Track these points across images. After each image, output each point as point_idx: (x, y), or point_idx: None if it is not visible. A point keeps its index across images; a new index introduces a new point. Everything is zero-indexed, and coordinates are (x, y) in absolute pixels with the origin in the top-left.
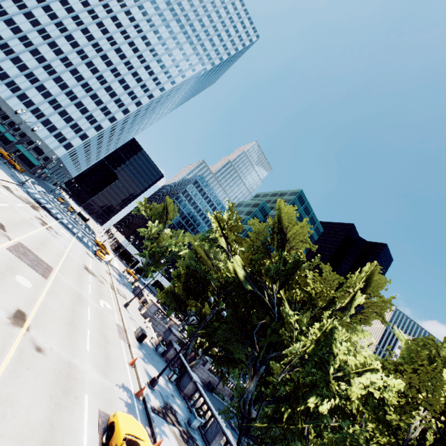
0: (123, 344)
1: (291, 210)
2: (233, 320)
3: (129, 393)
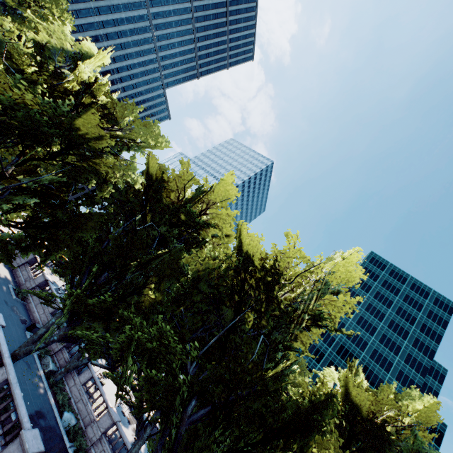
0: None
1: None
2: None
3: None
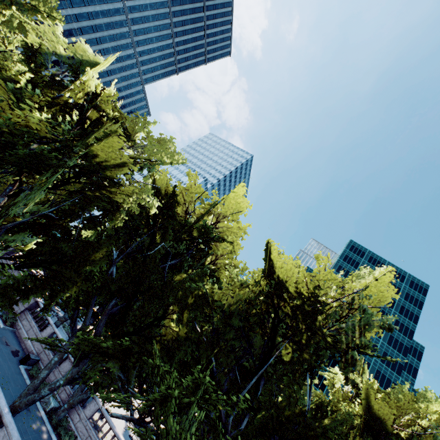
0: None
1: None
2: None
3: None
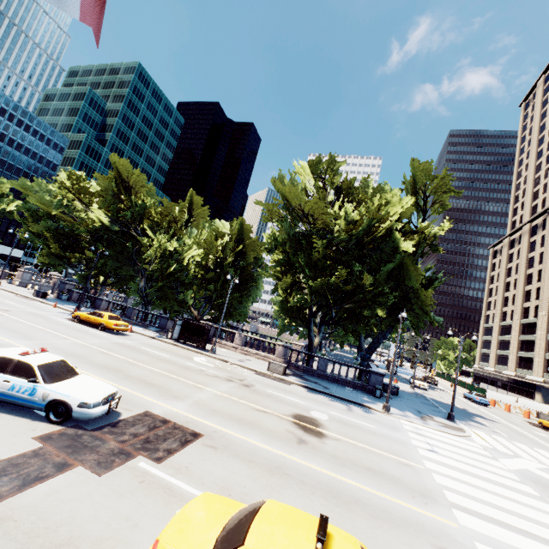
0: (36, 302)
1: (125, 163)
2: (115, 254)
3: (69, 314)
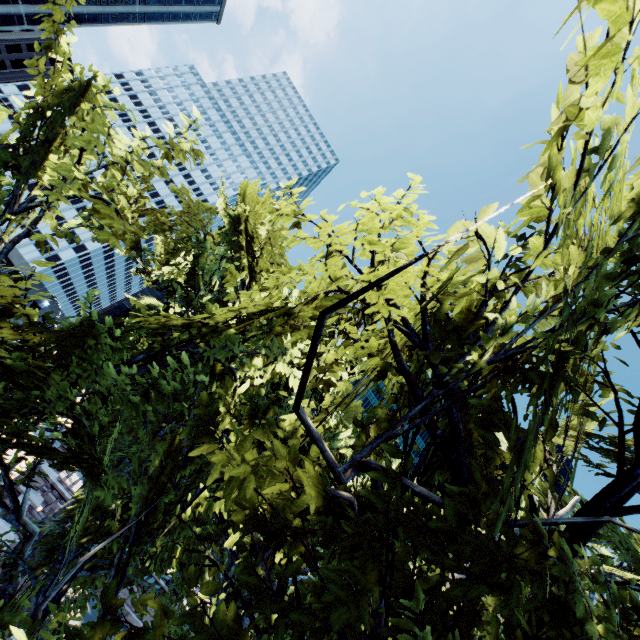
0: None
1: (256, 184)
2: None
3: None
